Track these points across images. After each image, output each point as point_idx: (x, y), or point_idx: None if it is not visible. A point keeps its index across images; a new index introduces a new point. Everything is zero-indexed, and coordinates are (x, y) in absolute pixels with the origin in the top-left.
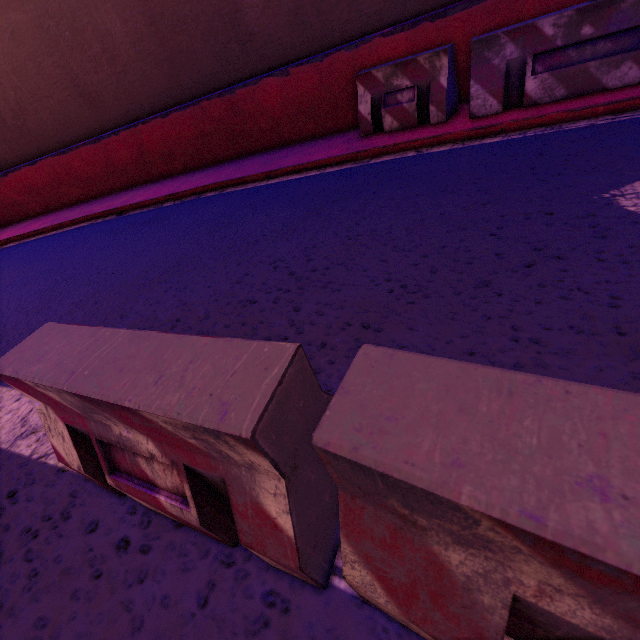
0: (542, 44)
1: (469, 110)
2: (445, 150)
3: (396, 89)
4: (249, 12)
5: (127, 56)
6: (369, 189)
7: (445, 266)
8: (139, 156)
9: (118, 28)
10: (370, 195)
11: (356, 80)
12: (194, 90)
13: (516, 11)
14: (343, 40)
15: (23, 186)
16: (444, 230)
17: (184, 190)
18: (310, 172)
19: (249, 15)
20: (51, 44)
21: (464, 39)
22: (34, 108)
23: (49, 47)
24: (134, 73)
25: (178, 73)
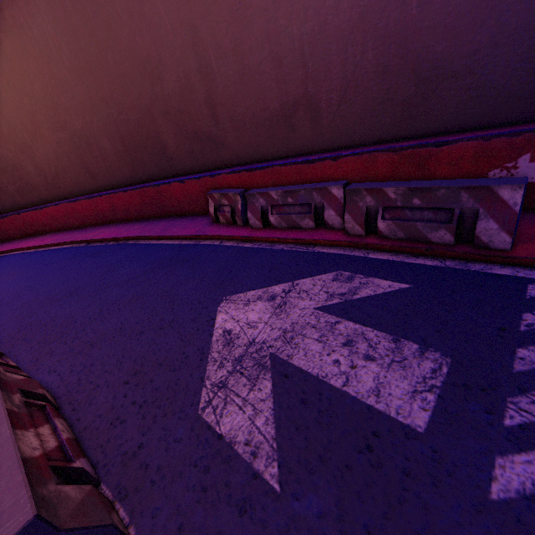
0: (274, 201)
1: (249, 224)
2: (228, 245)
3: (223, 204)
4: (170, 148)
5: (112, 158)
6: (178, 264)
7: (143, 321)
8: (112, 208)
9: (108, 146)
10: (173, 268)
11: (207, 195)
12: (144, 178)
13: (282, 175)
14: (215, 168)
15: (50, 215)
16: (166, 301)
17: (120, 237)
18: (176, 241)
19: (170, 150)
20: (76, 148)
21: (263, 182)
22: (63, 176)
23: (75, 150)
24: (115, 166)
25: (136, 169)
